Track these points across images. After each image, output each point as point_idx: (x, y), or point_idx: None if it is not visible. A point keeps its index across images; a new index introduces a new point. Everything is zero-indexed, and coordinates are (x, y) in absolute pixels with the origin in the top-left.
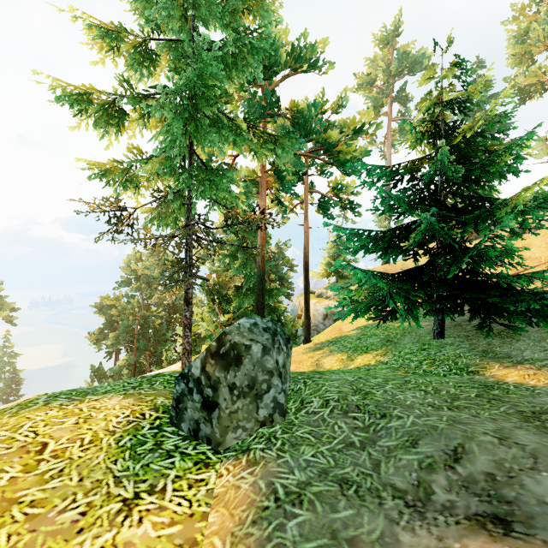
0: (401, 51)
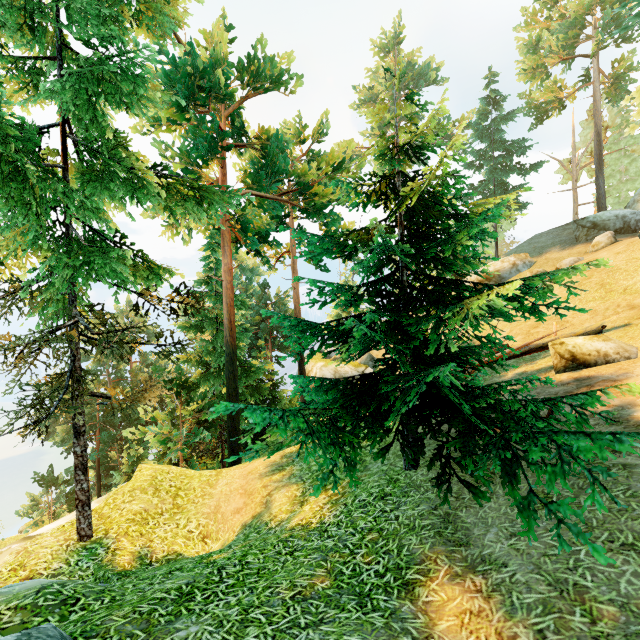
0: (404, 62)
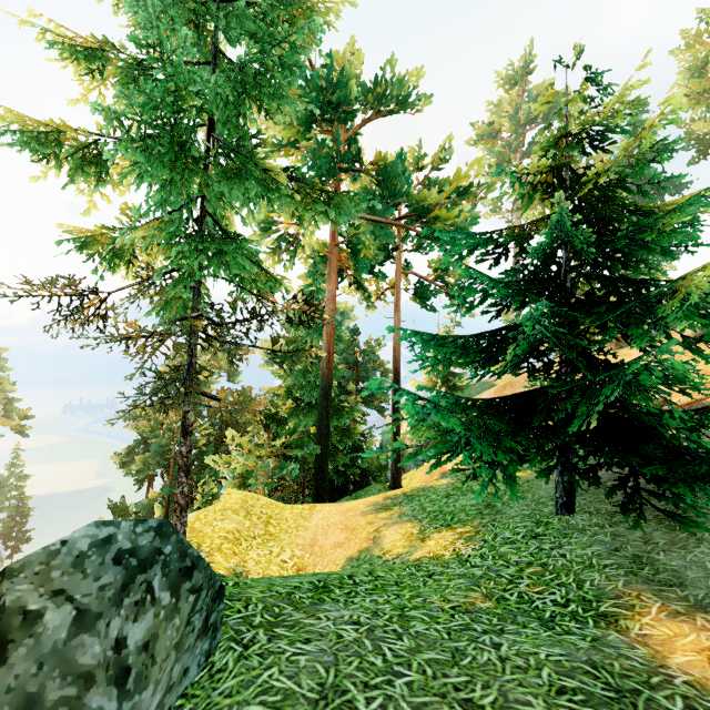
0: (533, 94)
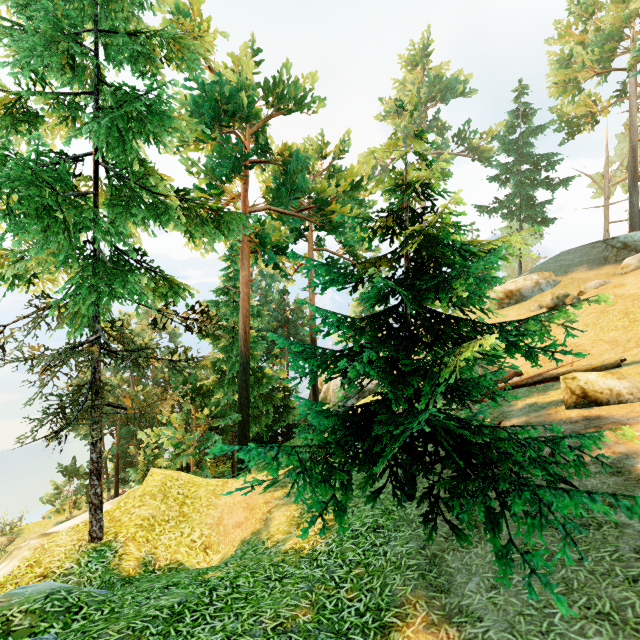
0: (432, 74)
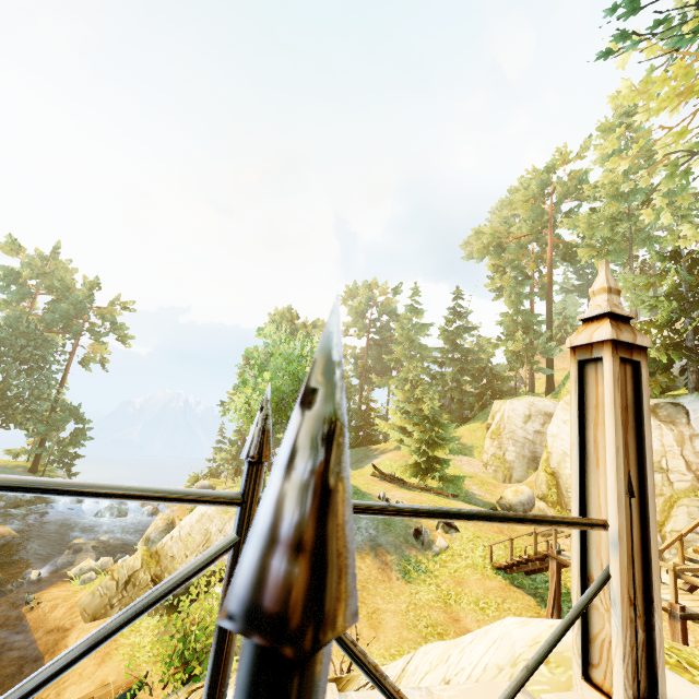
0: None
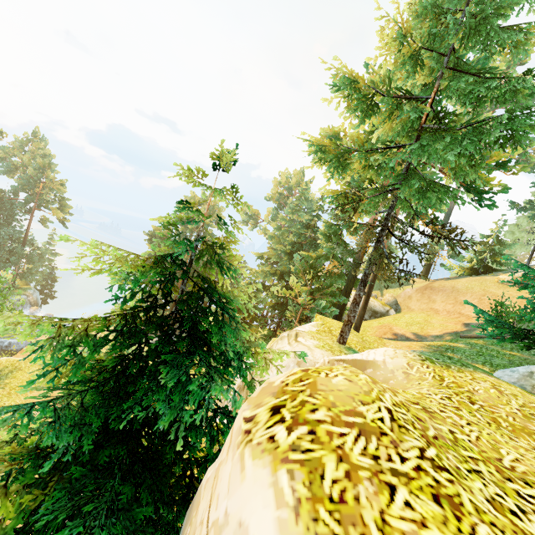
0: None
